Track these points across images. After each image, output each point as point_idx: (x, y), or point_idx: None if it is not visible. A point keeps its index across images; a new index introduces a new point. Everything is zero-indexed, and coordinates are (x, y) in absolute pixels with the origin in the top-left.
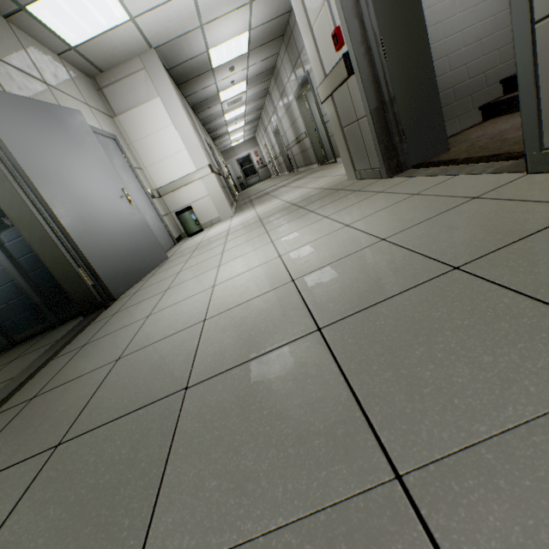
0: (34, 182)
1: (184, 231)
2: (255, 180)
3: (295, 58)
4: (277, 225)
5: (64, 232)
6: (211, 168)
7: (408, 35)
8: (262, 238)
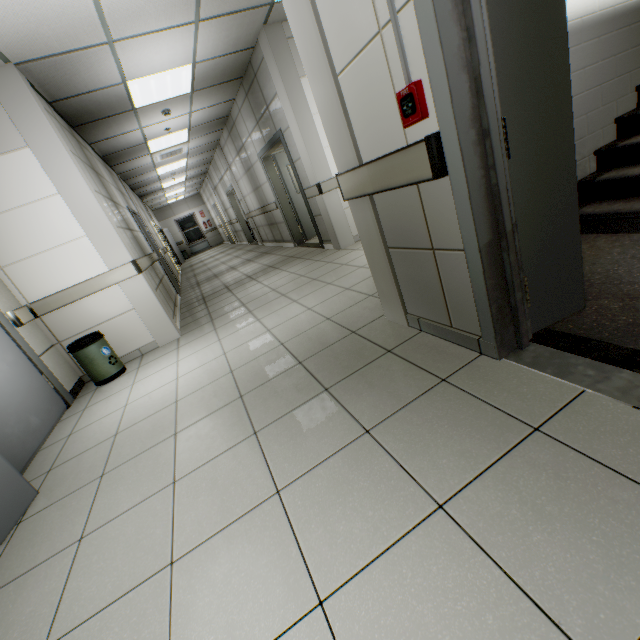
0: None
1: (88, 375)
2: (202, 246)
3: (261, 110)
4: (295, 460)
5: None
6: (137, 266)
7: (544, 117)
8: (276, 534)
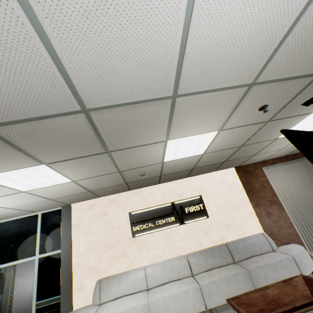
0: (15, 285)
1: None
2: None
3: None
4: None
5: (12, 300)
6: None
7: None
8: None
